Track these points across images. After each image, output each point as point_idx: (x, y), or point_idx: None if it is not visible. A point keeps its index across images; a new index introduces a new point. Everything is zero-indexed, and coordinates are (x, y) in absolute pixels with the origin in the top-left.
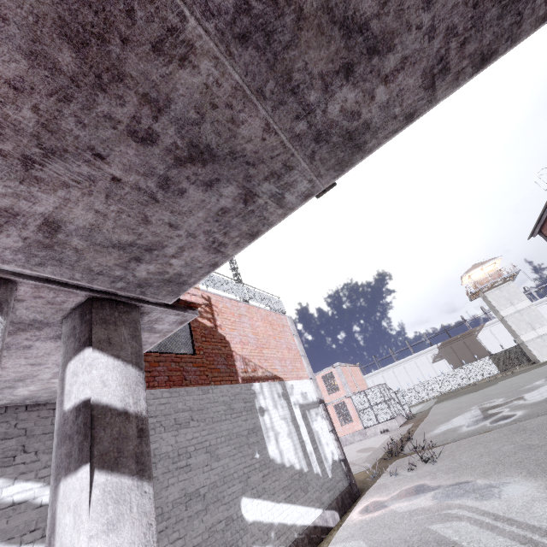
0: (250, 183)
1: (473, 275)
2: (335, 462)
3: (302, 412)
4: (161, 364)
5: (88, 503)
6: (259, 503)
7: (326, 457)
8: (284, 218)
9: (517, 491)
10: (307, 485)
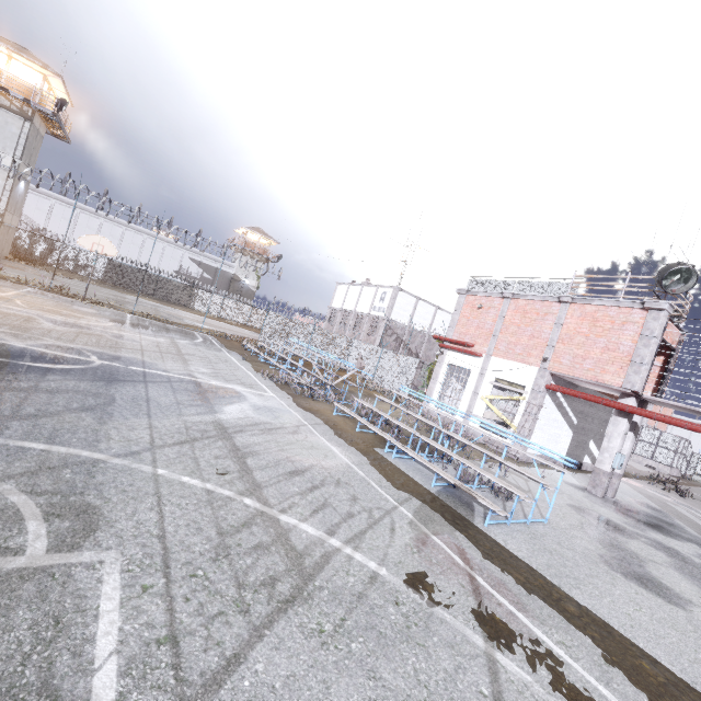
0: None
1: None
2: None
3: None
4: None
5: (631, 438)
6: (593, 445)
7: None
8: None
9: None
10: None
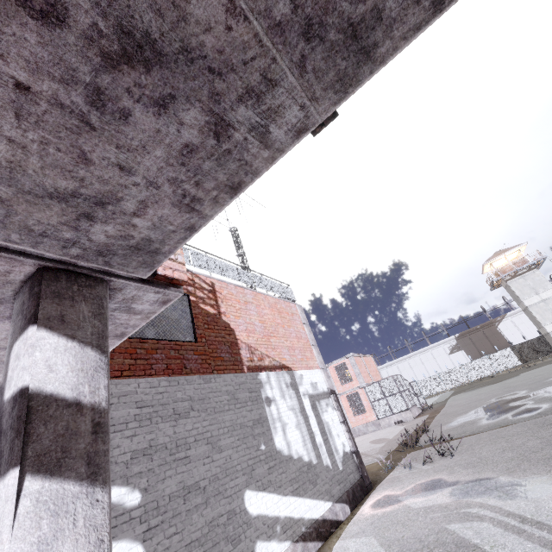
0: (220, 105)
1: (495, 263)
2: (346, 454)
3: (311, 402)
4: (158, 351)
5: (12, 518)
6: (264, 496)
7: (336, 449)
8: (272, 164)
9: (546, 490)
10: (316, 478)
